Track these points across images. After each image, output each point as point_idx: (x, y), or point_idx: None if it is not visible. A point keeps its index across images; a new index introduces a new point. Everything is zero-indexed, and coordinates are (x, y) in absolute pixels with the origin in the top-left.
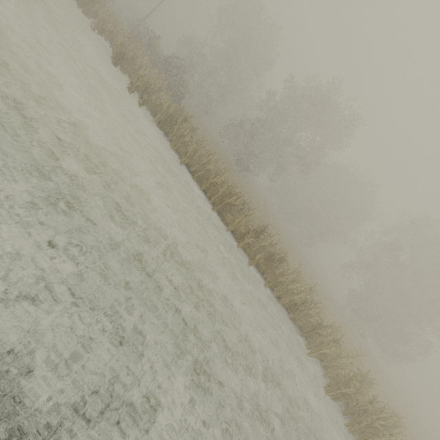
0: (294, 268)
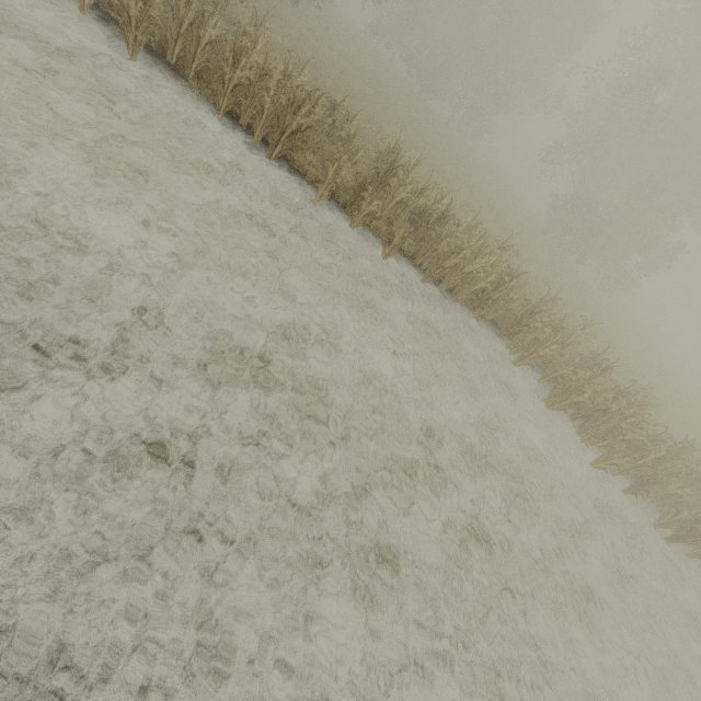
0: (469, 221)
